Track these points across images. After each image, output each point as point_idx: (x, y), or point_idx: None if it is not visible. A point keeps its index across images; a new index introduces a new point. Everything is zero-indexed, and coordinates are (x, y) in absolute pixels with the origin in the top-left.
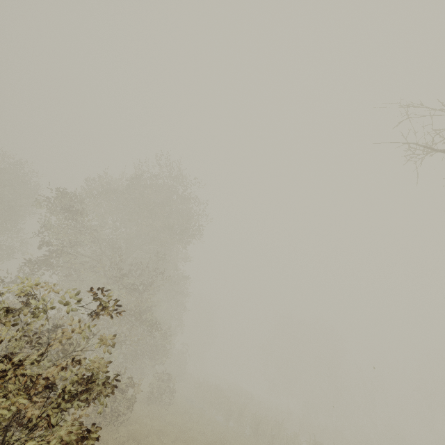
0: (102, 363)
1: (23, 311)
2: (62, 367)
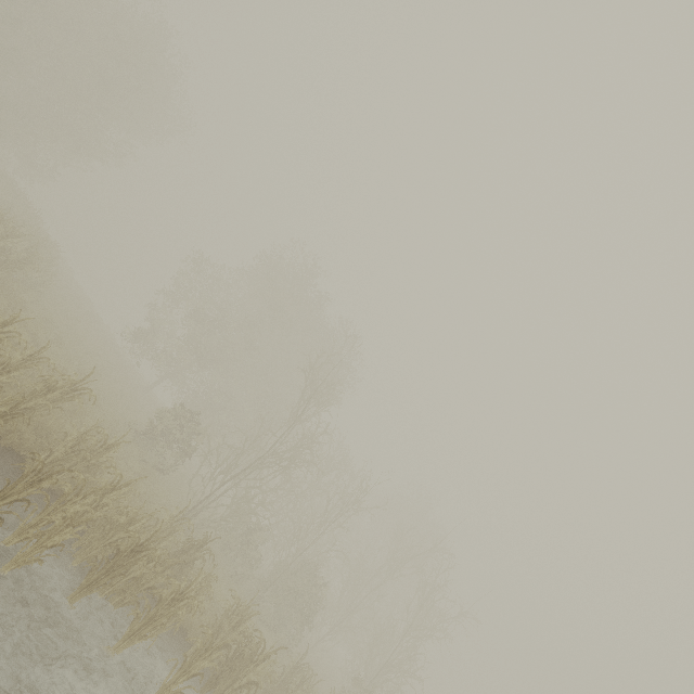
0: None
1: None
2: None
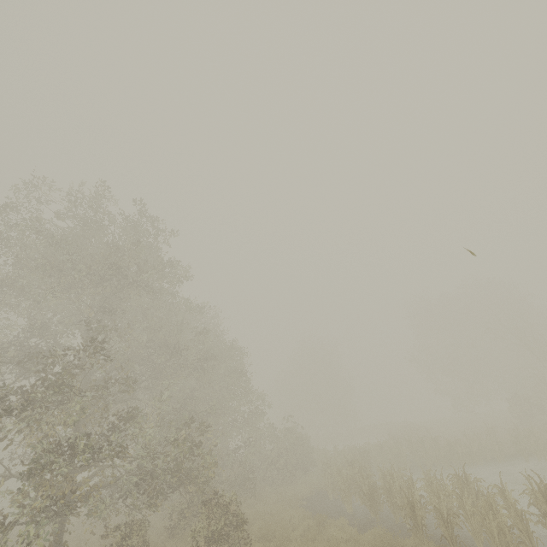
0: None
1: None
2: None
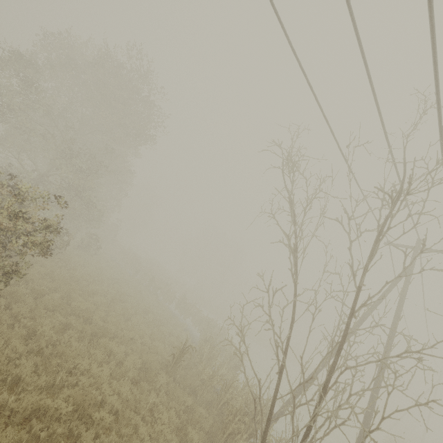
0: (56, 222)
1: (27, 196)
2: (41, 219)
